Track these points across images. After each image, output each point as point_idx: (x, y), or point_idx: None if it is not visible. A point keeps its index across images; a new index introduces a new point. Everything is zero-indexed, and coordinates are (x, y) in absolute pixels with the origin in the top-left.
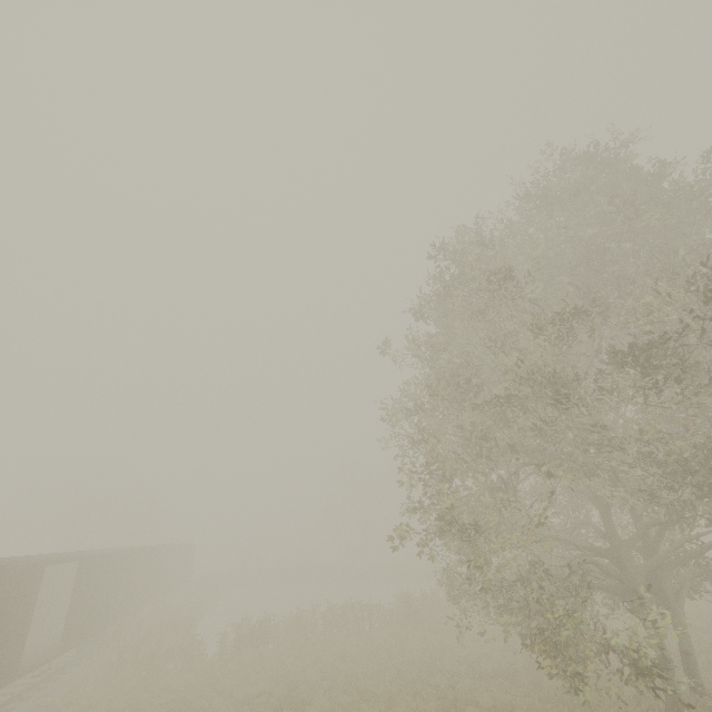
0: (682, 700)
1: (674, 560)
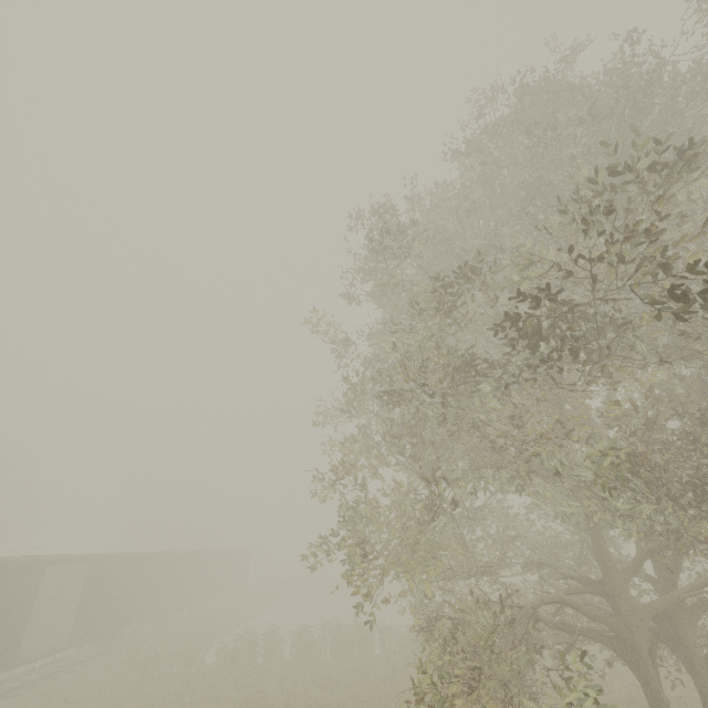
0: None
1: (698, 602)
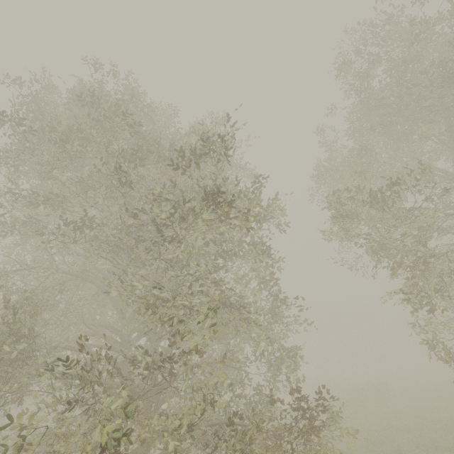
0: None
1: None
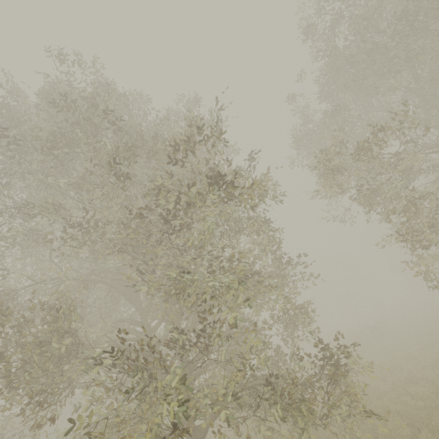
0: None
1: None
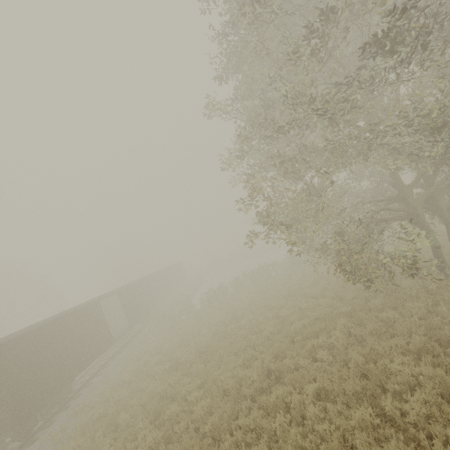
0: (446, 264)
1: (446, 185)
